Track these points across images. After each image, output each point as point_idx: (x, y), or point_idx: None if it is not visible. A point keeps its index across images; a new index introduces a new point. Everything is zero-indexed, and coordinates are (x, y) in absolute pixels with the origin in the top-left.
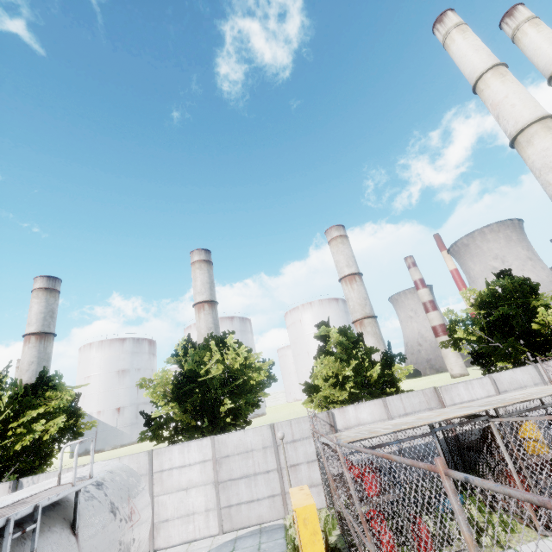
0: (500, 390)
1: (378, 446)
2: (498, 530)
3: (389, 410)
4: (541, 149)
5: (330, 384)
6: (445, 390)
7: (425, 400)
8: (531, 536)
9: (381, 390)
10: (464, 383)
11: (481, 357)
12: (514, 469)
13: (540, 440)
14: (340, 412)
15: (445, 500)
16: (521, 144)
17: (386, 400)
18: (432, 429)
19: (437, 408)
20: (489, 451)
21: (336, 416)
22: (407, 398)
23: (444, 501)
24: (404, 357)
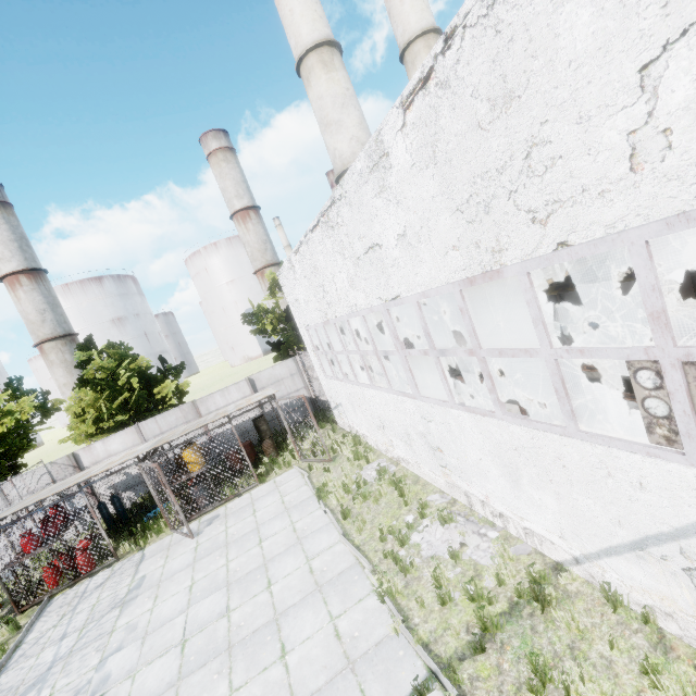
0: (259, 388)
1: (20, 519)
2: (149, 535)
3: (143, 435)
4: (317, 96)
5: (85, 420)
6: (201, 402)
7: (183, 415)
8: (169, 533)
9: (153, 409)
10: (221, 391)
11: (279, 345)
12: (155, 496)
13: (194, 462)
14: (86, 451)
15: (153, 510)
16: (304, 81)
17: (140, 426)
18: (80, 488)
19: (195, 419)
20: (180, 469)
21: (82, 455)
22: (163, 419)
23: (151, 512)
24: (183, 367)
